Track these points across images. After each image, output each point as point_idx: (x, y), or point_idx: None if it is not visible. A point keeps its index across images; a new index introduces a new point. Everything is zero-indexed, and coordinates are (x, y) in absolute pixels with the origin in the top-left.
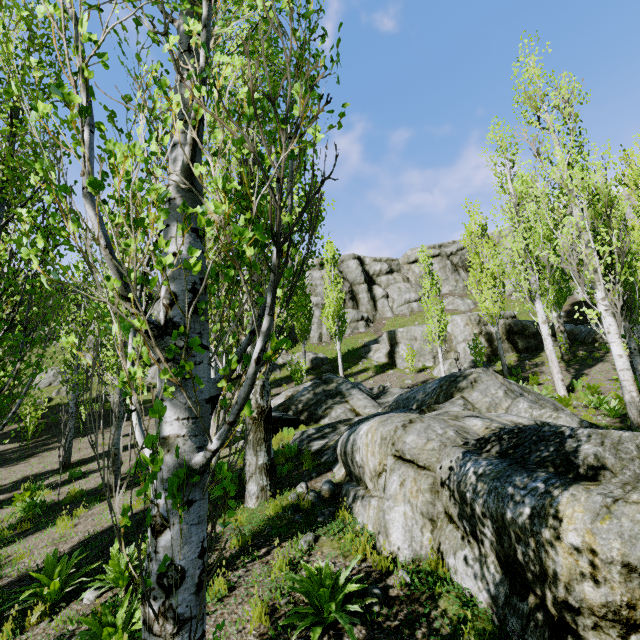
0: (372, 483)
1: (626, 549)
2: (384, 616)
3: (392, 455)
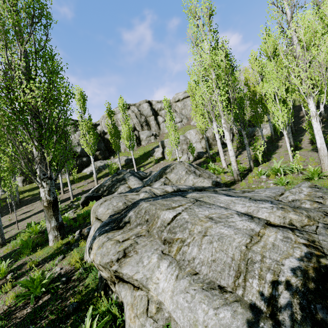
0: None
1: (101, 259)
2: (61, 289)
3: (95, 217)
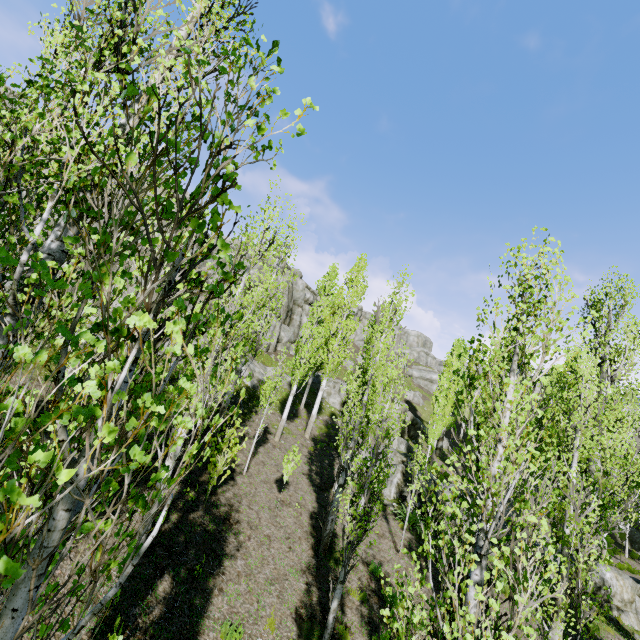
0: (622, 603)
1: None
2: None
3: (637, 595)
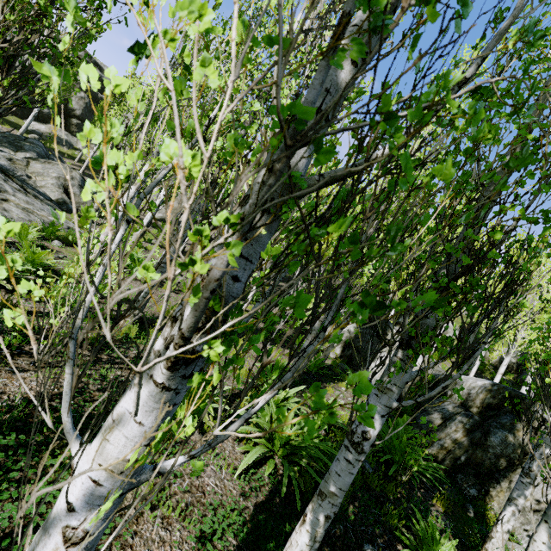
0: None
1: None
2: None
3: None
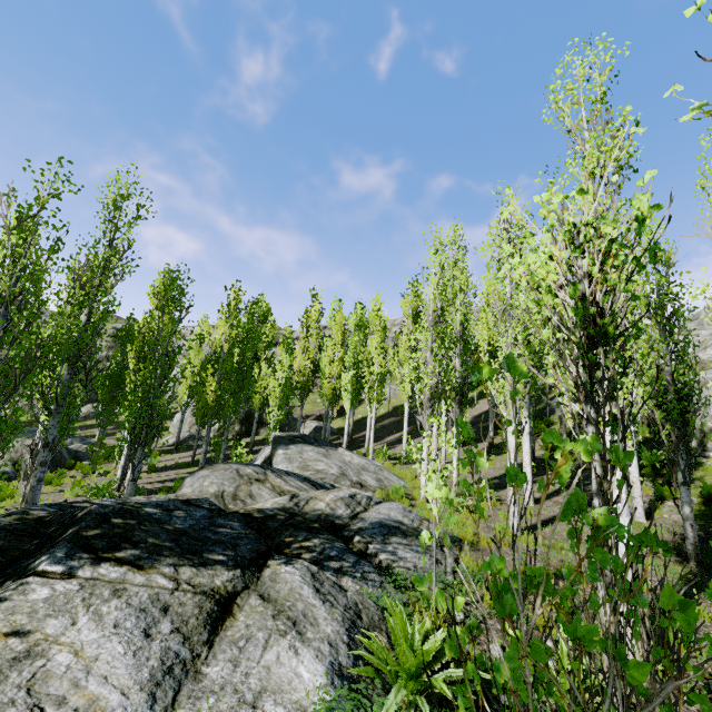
0: None
1: None
2: None
3: None
